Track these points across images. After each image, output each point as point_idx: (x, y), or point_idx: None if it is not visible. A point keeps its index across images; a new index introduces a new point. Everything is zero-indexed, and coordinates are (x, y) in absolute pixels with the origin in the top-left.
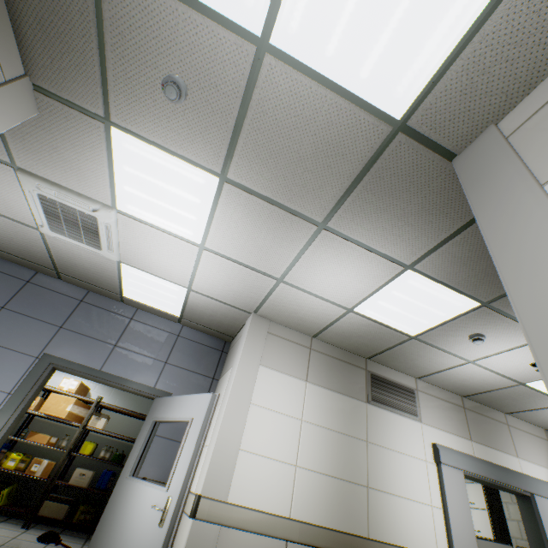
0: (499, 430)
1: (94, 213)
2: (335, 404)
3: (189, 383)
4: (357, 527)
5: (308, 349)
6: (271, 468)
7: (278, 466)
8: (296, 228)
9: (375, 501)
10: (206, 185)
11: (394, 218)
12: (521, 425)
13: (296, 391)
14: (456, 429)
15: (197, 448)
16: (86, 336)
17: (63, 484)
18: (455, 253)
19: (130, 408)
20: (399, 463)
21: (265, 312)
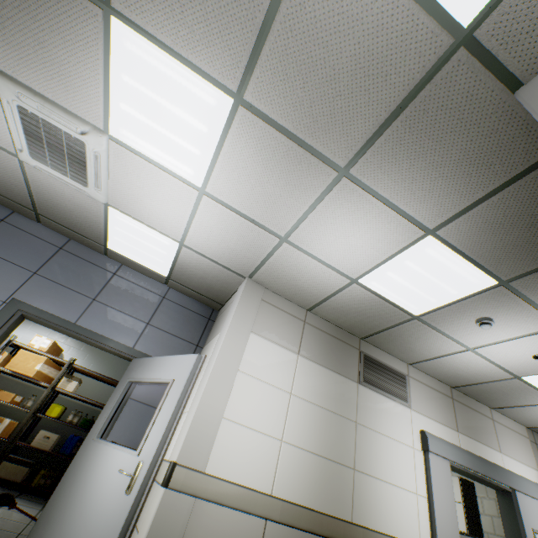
0: (484, 424)
1: (82, 137)
2: (326, 381)
3: (171, 347)
4: (341, 510)
5: (302, 322)
6: (255, 441)
7: (263, 439)
8: (313, 173)
9: (361, 484)
10: (217, 108)
11: (428, 168)
12: (504, 421)
13: (287, 363)
14: (444, 419)
15: (176, 411)
16: (62, 286)
17: (25, 445)
18: (486, 218)
19: (104, 373)
20: (387, 448)
21: (261, 278)
